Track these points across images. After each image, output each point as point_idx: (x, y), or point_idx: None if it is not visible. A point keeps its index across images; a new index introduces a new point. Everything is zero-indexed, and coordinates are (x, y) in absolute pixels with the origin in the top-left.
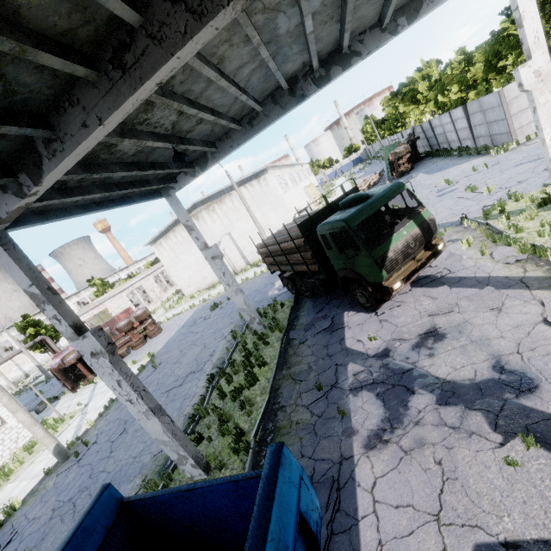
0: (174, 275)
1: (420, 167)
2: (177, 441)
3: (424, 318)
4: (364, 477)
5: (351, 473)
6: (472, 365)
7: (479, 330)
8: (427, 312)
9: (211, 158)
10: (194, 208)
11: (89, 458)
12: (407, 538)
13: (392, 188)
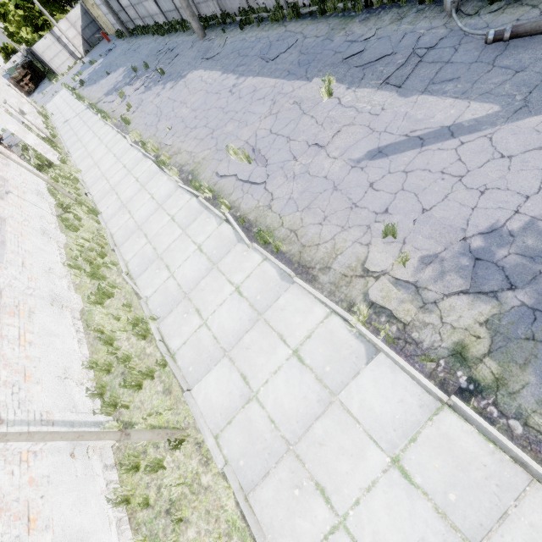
0: None
1: (40, 86)
2: None
3: None
4: None
5: None
6: None
7: None
8: None
9: None
10: None
11: None
12: None
13: None
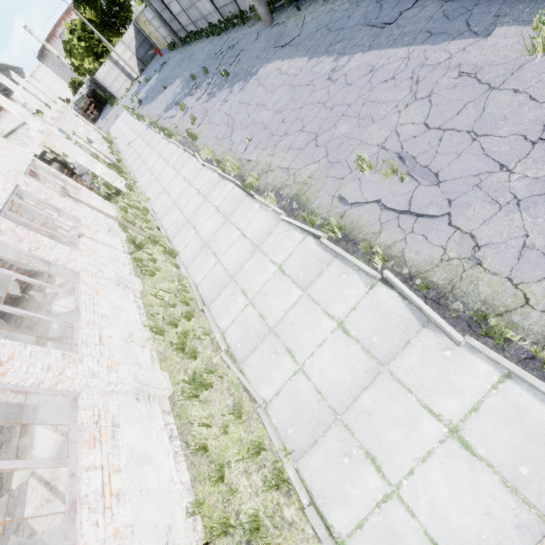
0: None
1: (103, 113)
2: None
3: None
4: None
5: None
6: None
7: None
8: None
9: None
10: None
11: None
12: None
13: (42, 154)
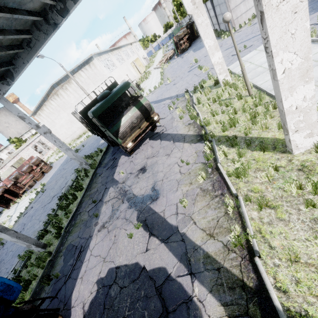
0: (55, 133)
1: (194, 45)
2: (21, 240)
3: (144, 160)
4: (92, 244)
5: (89, 243)
6: (146, 187)
7: (157, 167)
8: (147, 156)
9: (14, 72)
10: (53, 89)
11: (7, 245)
12: (93, 268)
13: (121, 87)
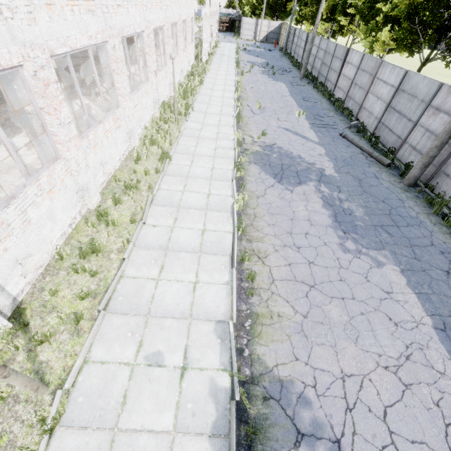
0: None
1: (227, 33)
2: None
3: None
4: None
5: None
6: None
7: None
8: None
9: None
10: None
11: None
12: None
13: None
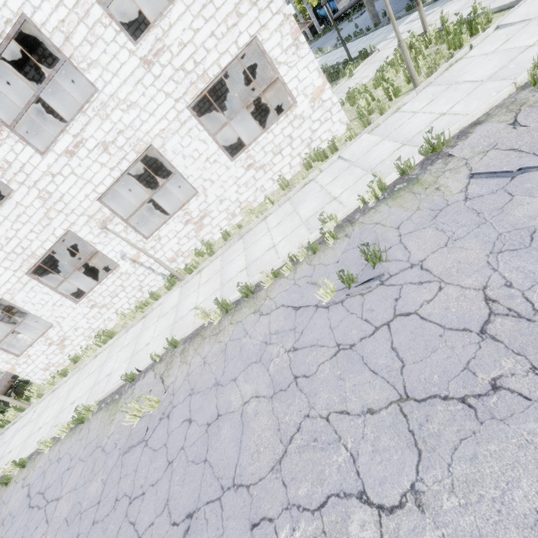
0: None
1: None
2: (310, 33)
3: None
4: None
5: None
6: None
7: None
8: None
9: None
10: None
11: None
12: None
13: None
